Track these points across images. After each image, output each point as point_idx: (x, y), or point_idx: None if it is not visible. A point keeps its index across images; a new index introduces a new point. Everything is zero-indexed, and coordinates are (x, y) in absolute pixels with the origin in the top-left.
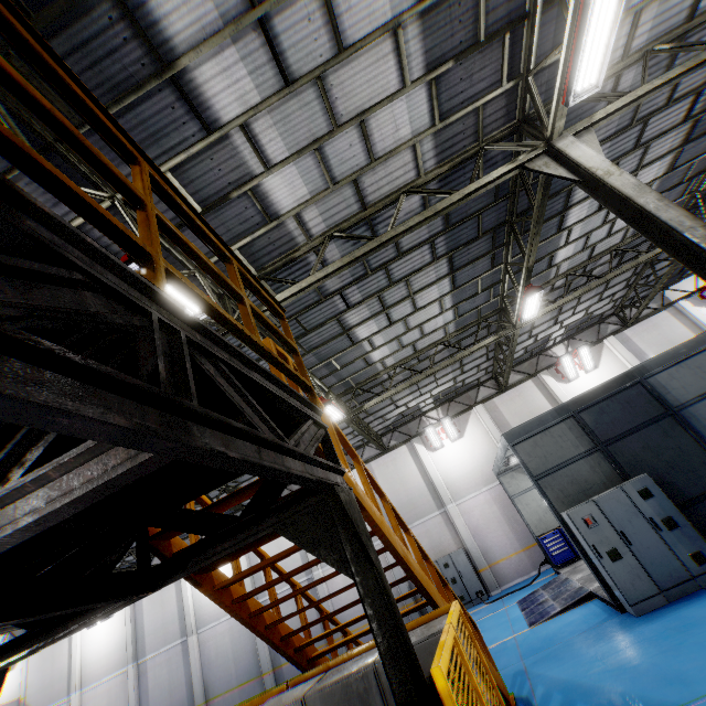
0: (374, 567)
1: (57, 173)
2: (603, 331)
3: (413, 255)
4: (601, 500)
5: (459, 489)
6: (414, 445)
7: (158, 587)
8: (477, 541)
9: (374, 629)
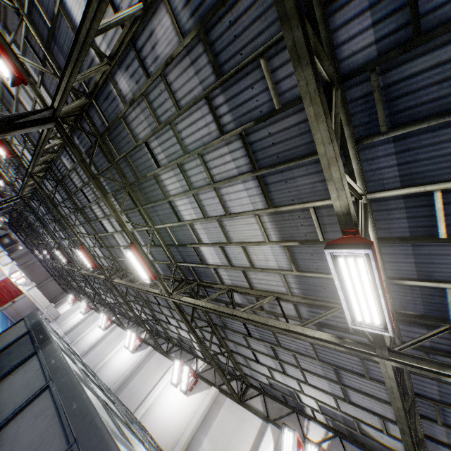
0: None
1: None
2: None
3: None
4: None
5: (145, 422)
6: (172, 366)
7: None
8: None
9: None
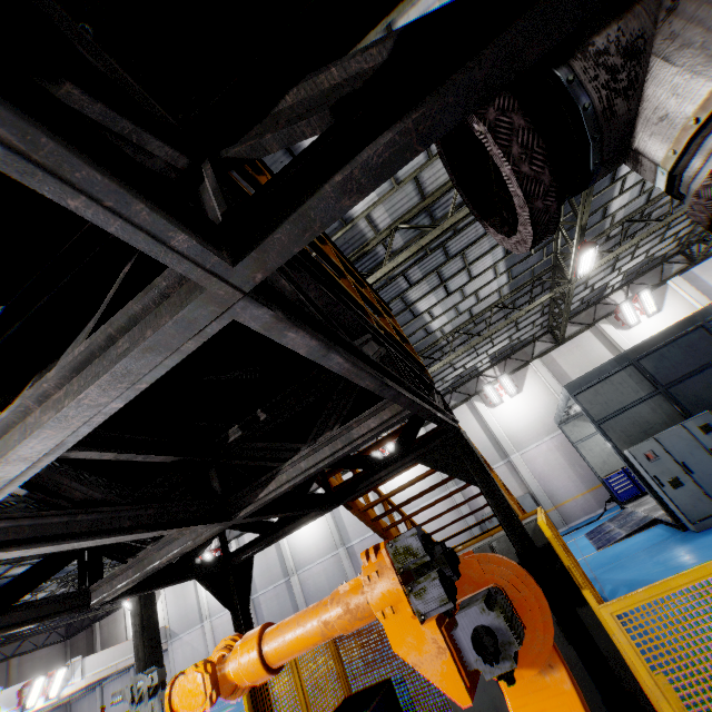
0: (490, 477)
1: (340, 283)
2: (667, 272)
3: (467, 230)
4: (662, 437)
5: (521, 440)
6: (473, 403)
7: (341, 503)
8: (542, 485)
9: (495, 511)
